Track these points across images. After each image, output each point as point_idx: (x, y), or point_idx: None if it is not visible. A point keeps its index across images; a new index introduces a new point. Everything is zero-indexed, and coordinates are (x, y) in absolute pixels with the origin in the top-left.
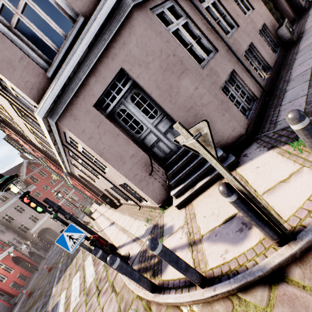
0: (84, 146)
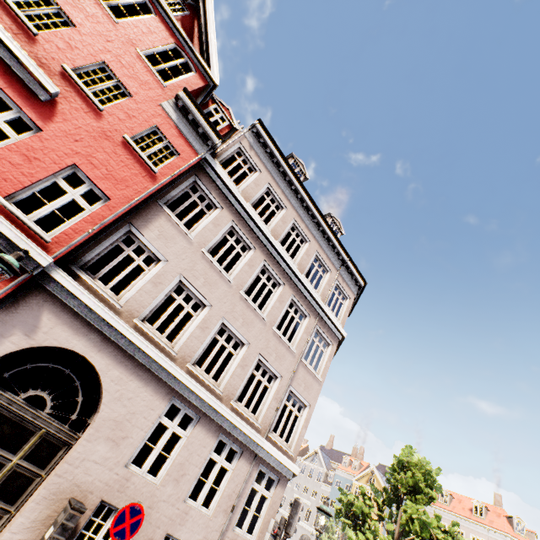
0: (273, 506)
